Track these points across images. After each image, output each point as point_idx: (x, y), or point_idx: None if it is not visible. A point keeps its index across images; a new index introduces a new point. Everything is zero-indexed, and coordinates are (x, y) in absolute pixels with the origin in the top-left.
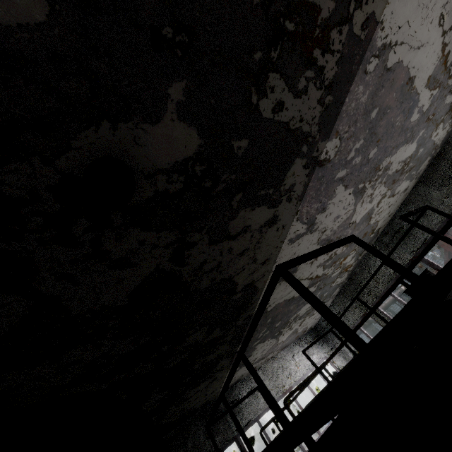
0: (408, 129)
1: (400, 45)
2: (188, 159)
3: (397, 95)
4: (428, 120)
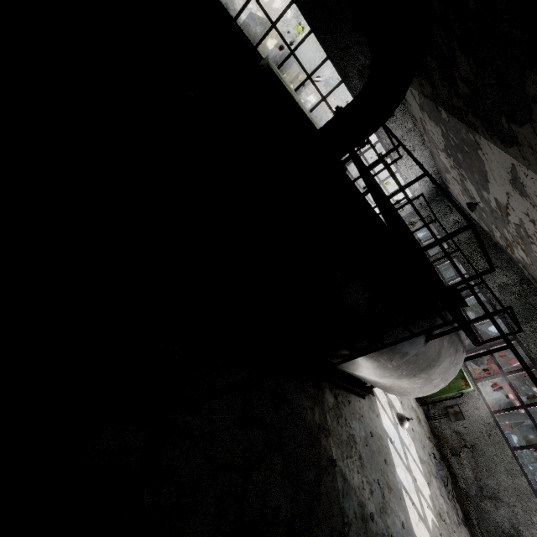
0: None
1: None
2: None
3: None
4: None
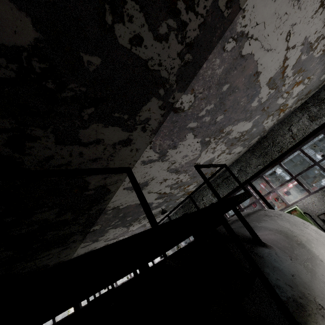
0: (249, 111)
1: (254, 40)
2: (20, 49)
3: (246, 81)
4: (263, 110)
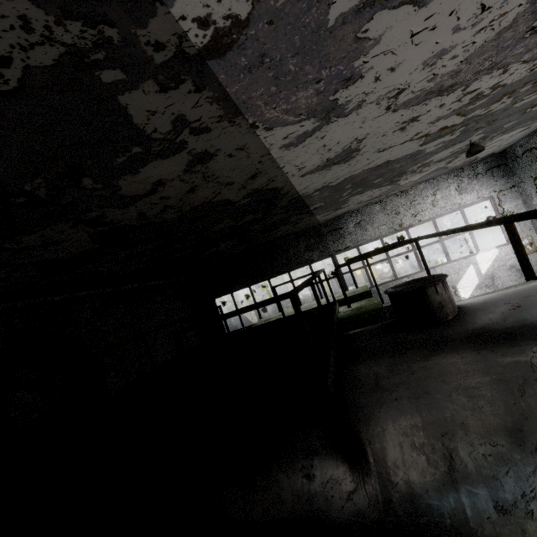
0: None
1: None
2: None
3: None
4: None
